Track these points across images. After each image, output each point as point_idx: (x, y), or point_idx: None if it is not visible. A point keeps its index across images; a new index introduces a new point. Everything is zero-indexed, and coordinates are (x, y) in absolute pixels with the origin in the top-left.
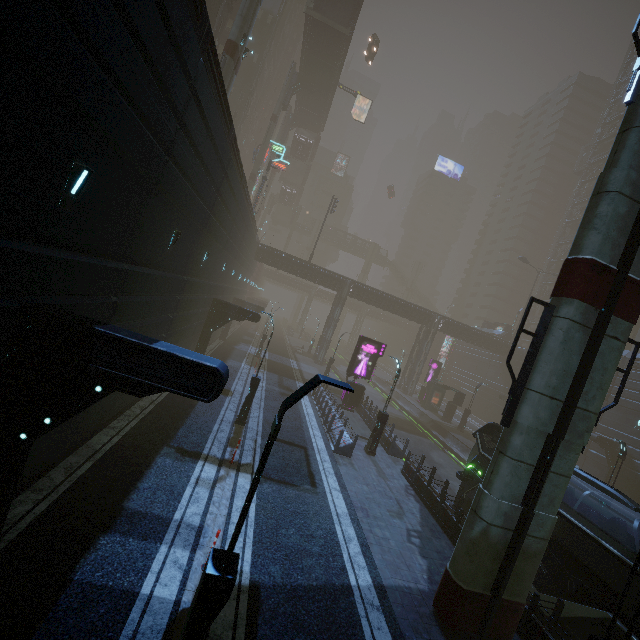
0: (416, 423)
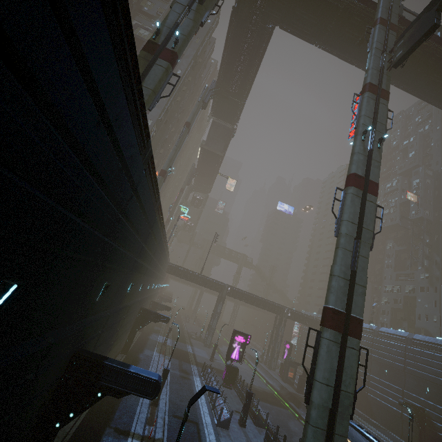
0: (278, 395)
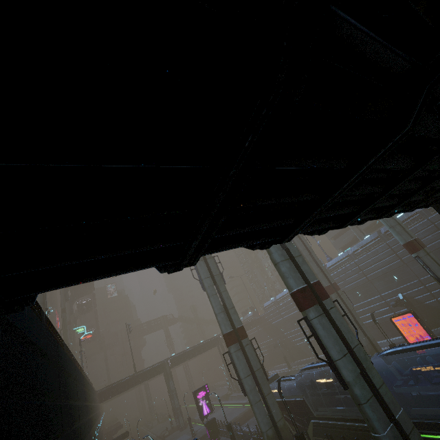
0: None
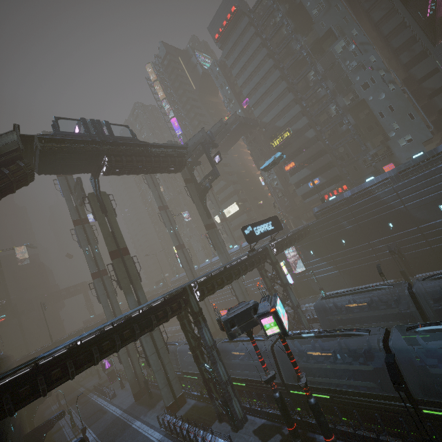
0: None
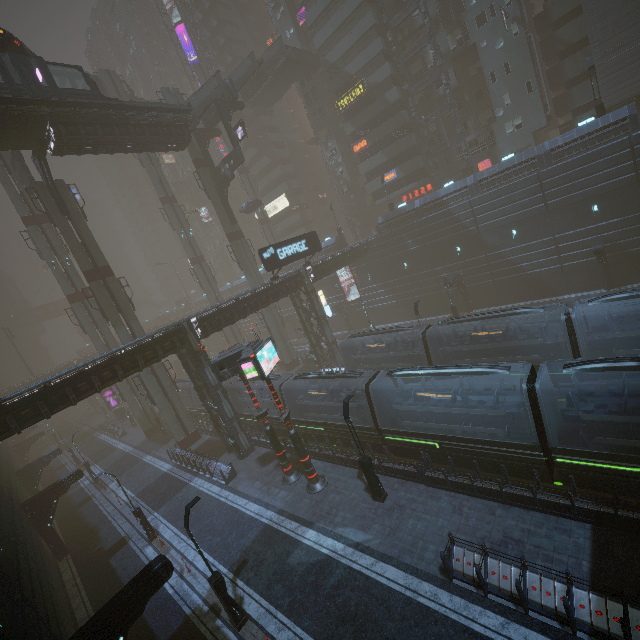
0: None
